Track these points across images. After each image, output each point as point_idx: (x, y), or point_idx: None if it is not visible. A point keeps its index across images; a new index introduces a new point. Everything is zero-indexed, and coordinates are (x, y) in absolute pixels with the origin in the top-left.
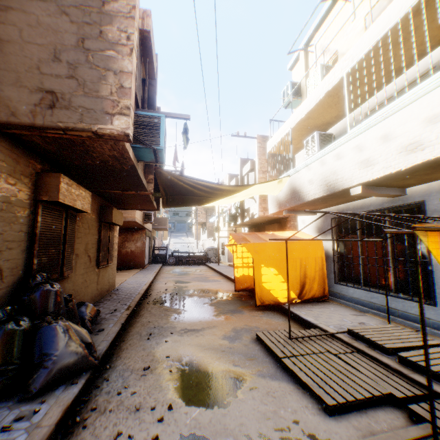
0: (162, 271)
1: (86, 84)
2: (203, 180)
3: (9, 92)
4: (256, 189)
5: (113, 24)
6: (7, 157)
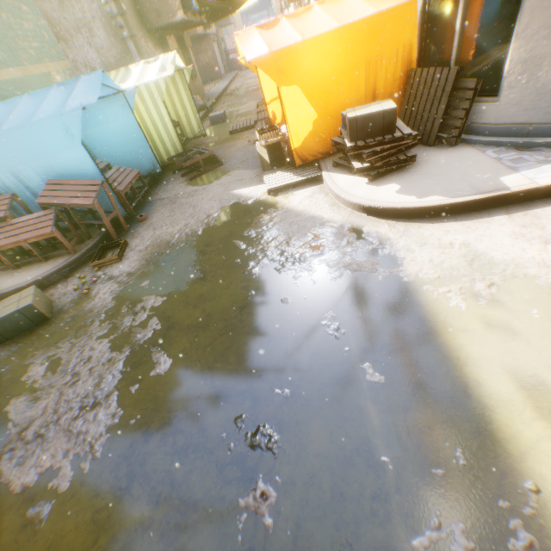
0: (237, 78)
1: (163, 3)
2: (224, 1)
3: (147, 18)
4: None
5: None
6: (154, 41)
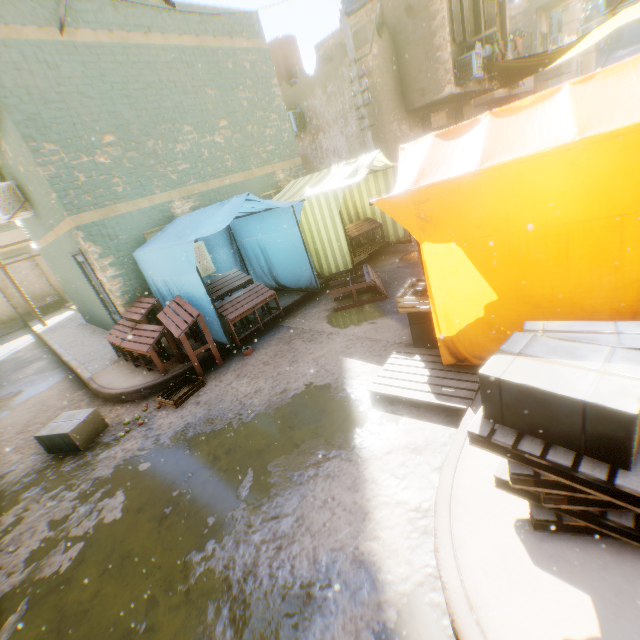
0: None
1: (432, 79)
2: (529, 57)
3: (409, 98)
4: (599, 32)
5: (436, 37)
6: (413, 121)
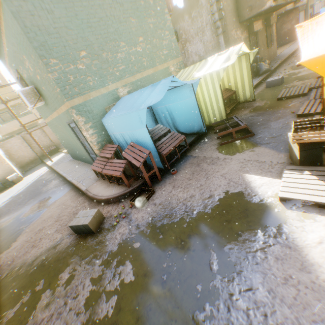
0: None
1: None
2: None
3: (242, 13)
4: None
5: None
6: (243, 28)
